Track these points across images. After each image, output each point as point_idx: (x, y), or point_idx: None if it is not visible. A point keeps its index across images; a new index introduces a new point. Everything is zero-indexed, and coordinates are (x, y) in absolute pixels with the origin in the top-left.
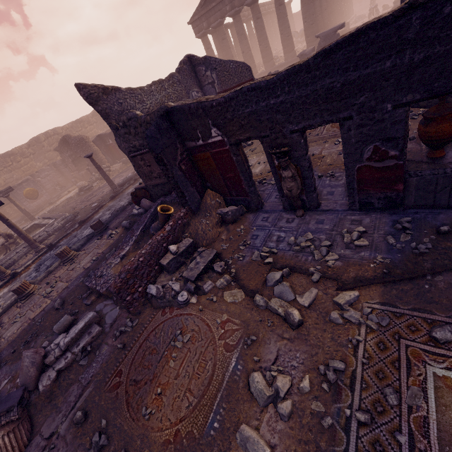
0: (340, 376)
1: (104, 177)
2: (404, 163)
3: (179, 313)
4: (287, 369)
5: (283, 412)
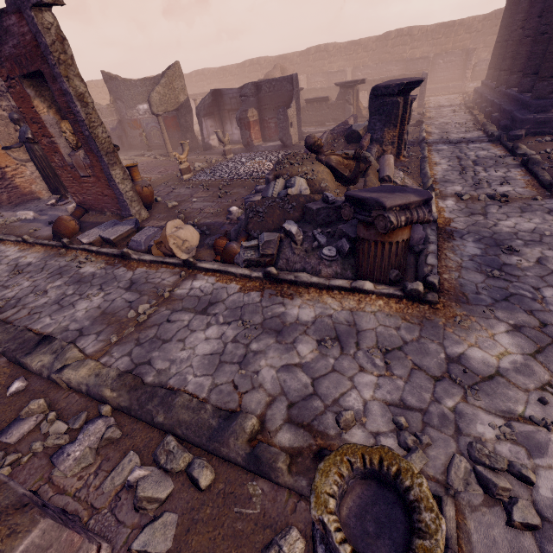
0: None
1: None
2: None
3: None
4: None
5: None
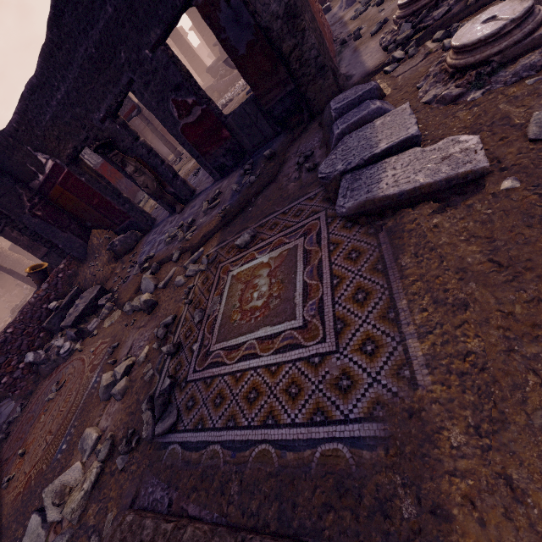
0: (171, 328)
1: (23, 281)
2: (209, 106)
3: (63, 366)
4: (135, 353)
5: (114, 391)
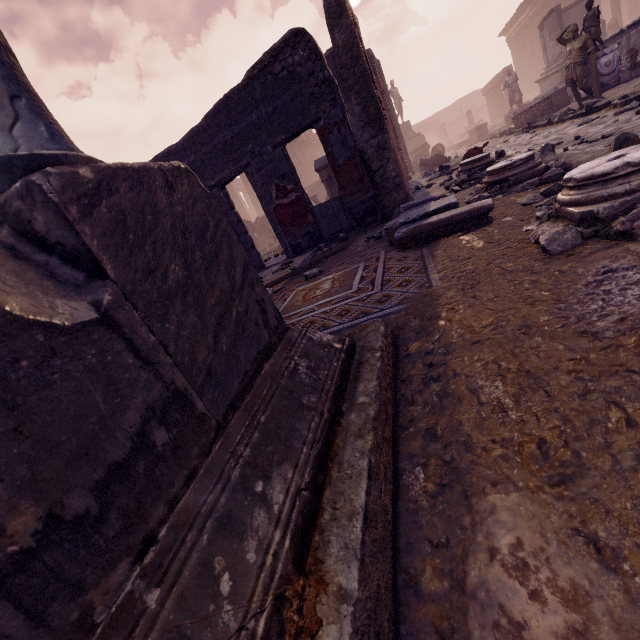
0: None
1: None
2: (303, 195)
3: None
4: None
5: None
